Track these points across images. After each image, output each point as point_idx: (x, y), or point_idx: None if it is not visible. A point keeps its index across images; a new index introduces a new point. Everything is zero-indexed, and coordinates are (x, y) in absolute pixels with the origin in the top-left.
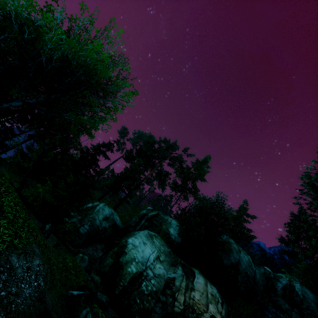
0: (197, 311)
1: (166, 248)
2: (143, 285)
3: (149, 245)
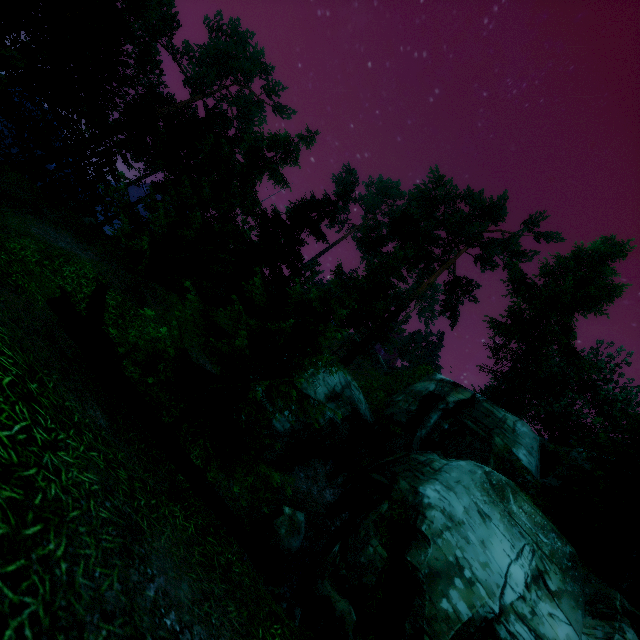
0: None
1: (558, 542)
2: None
3: (502, 525)
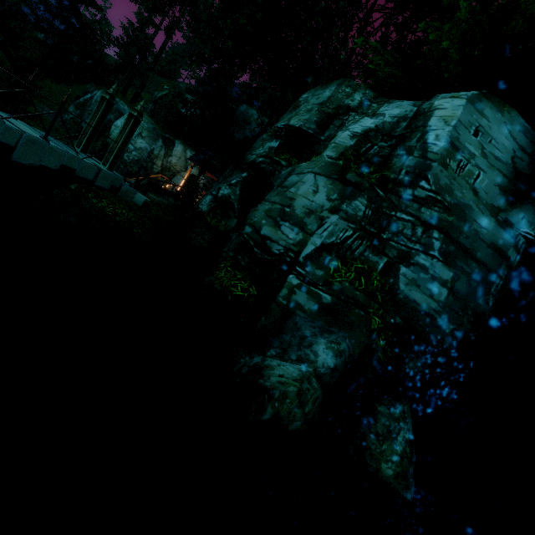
0: (174, 171)
1: (151, 125)
2: (125, 156)
3: None
